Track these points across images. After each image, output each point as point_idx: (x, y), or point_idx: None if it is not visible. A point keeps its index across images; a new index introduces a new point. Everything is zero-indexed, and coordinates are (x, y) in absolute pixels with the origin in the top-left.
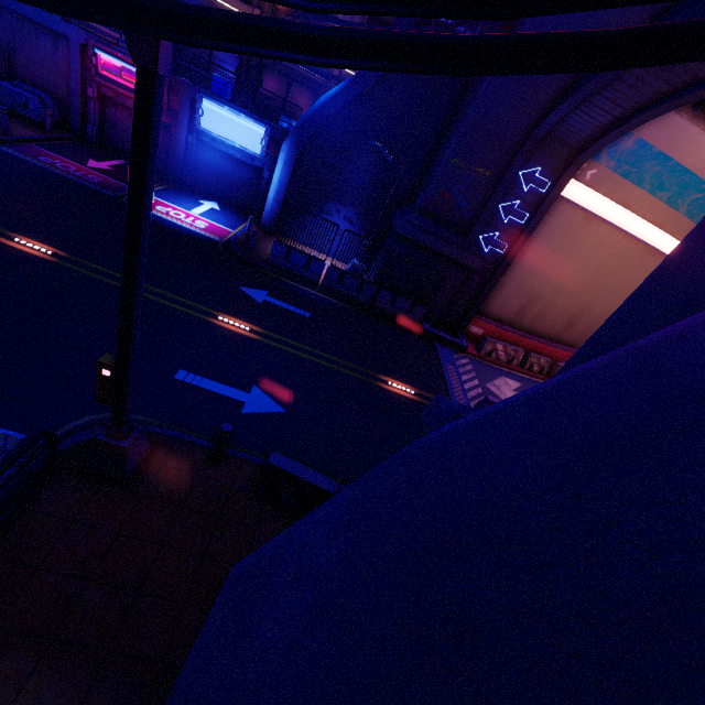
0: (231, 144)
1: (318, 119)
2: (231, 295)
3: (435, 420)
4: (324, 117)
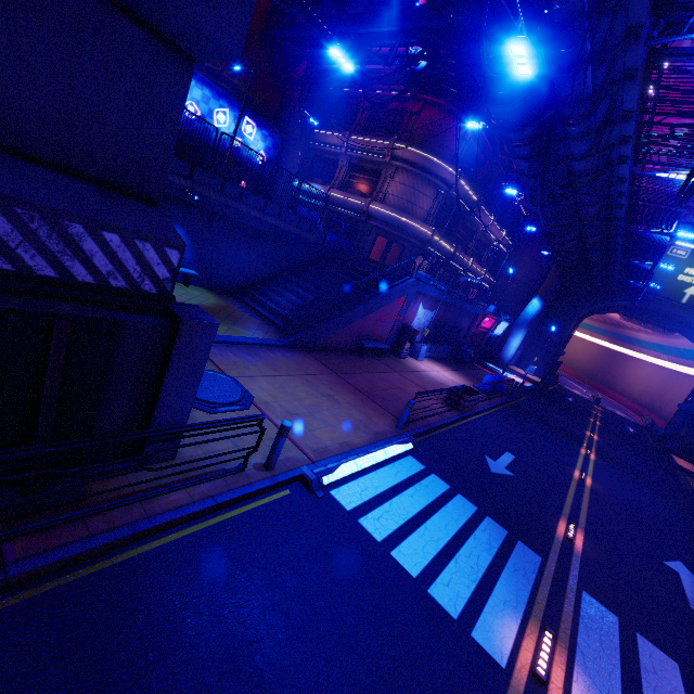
0: (497, 335)
1: (535, 320)
2: (578, 405)
3: (691, 410)
4: (536, 319)
